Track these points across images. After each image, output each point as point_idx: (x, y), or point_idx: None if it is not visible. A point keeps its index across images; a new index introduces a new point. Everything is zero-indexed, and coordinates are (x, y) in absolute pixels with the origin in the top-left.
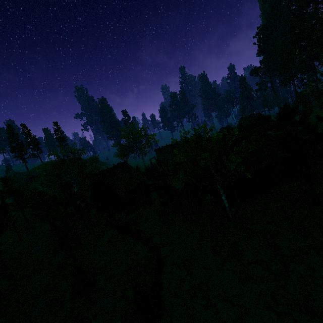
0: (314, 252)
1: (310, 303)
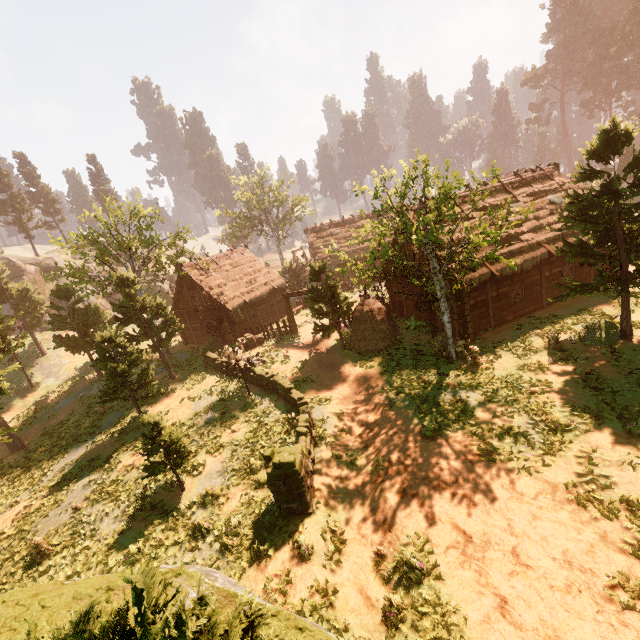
0: (612, 415)
1: (597, 492)
